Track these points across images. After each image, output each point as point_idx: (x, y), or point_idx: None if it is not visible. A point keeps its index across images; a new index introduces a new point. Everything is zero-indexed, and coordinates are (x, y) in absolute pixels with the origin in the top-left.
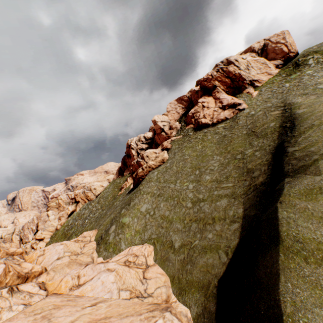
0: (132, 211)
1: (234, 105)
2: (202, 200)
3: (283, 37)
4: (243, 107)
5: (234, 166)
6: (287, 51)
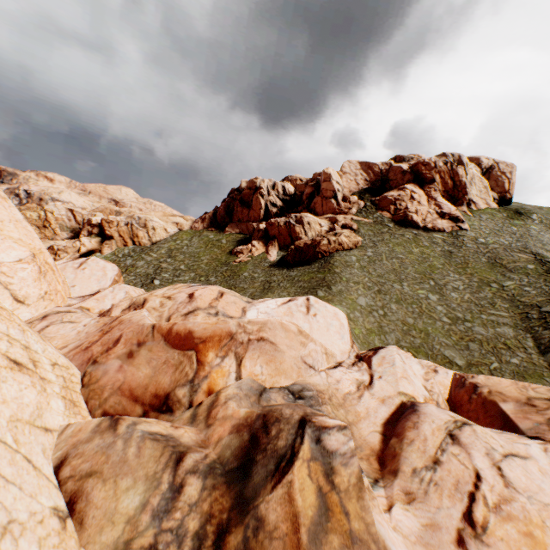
0: (342, 299)
1: (457, 220)
2: (465, 320)
3: (511, 172)
4: (466, 227)
5: (494, 294)
6: (507, 189)
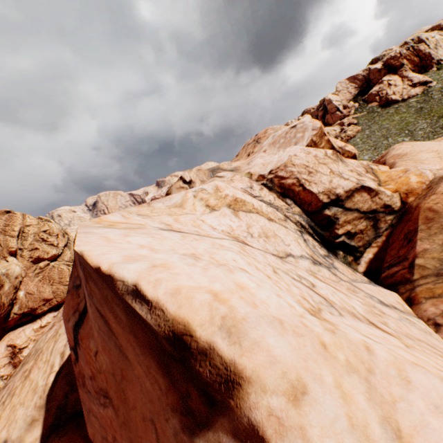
0: None
1: (425, 83)
2: None
3: None
4: (434, 84)
5: None
6: None
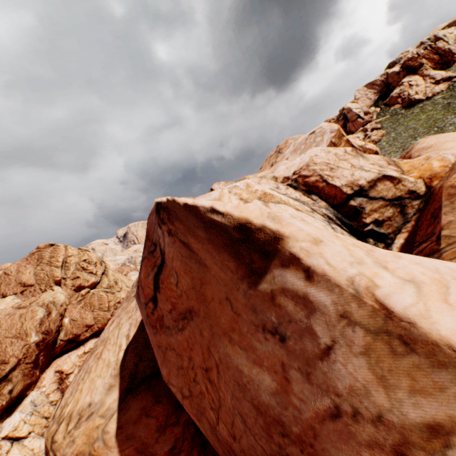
0: None
1: (449, 79)
2: None
3: None
4: None
5: None
6: None
